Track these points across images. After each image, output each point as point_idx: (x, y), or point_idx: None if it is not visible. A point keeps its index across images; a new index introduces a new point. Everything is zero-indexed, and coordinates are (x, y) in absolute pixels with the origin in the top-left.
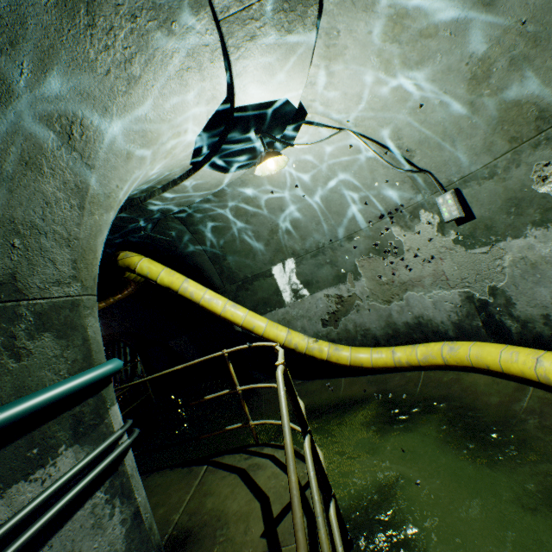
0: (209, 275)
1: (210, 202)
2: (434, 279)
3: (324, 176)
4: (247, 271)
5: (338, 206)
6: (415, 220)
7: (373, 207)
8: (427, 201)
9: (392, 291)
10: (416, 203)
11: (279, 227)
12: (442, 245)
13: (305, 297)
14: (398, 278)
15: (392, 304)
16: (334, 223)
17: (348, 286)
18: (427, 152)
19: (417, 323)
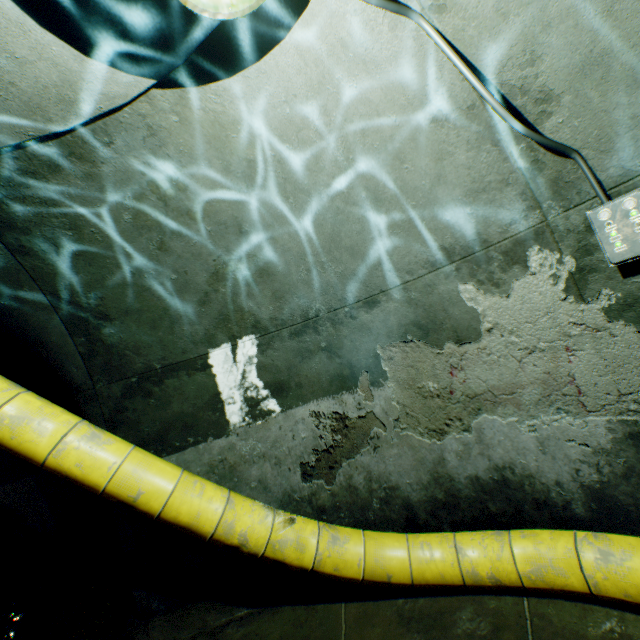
0: (58, 358)
1: (62, 170)
2: (545, 392)
3: (339, 161)
4: (152, 354)
5: (356, 235)
6: (514, 268)
7: (426, 241)
8: (552, 225)
9: (449, 412)
10: (523, 230)
11: (231, 267)
12: (577, 320)
13: (272, 416)
14: (464, 385)
15: (448, 436)
16: (342, 271)
17: (359, 397)
18: (592, 97)
19: (498, 481)
